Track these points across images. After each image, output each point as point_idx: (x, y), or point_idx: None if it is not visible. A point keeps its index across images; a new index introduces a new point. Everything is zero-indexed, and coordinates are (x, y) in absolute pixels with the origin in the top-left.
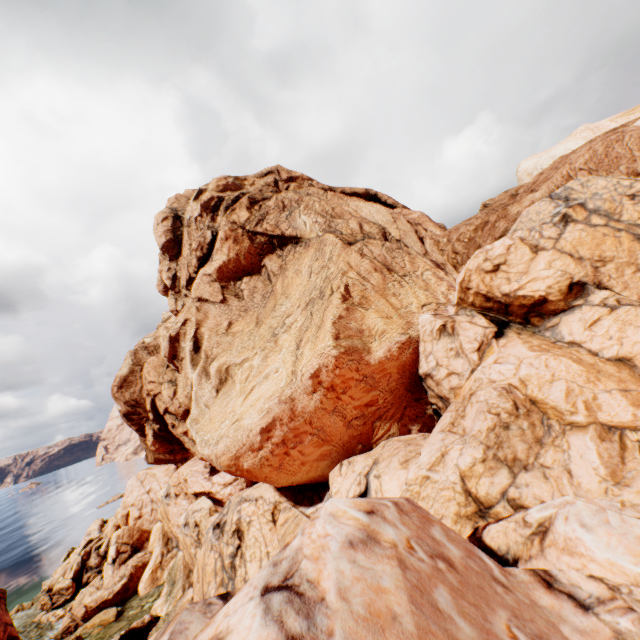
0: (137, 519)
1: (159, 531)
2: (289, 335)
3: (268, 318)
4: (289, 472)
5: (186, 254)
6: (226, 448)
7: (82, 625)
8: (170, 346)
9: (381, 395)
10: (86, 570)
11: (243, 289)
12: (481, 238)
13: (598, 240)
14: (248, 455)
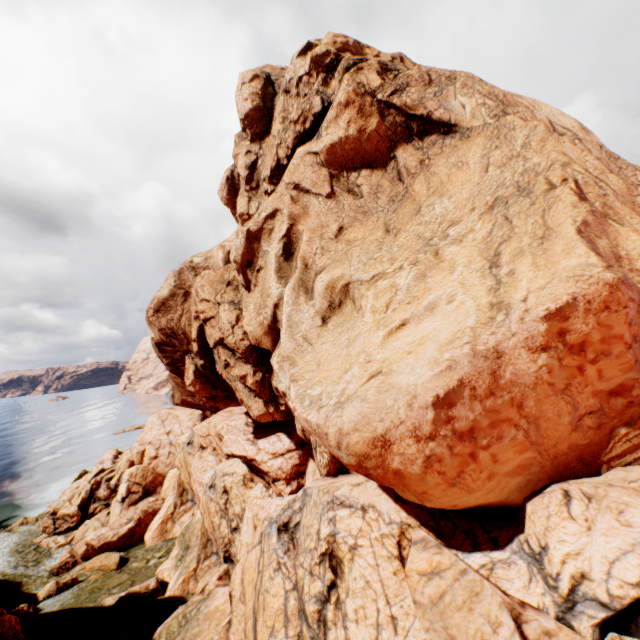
0: (152, 459)
1: (174, 478)
2: (462, 248)
3: (410, 224)
4: (466, 489)
5: (277, 131)
6: (363, 421)
7: (81, 563)
8: (245, 246)
9: (639, 381)
10: (94, 500)
11: (360, 185)
12: None
13: None
14: (406, 444)
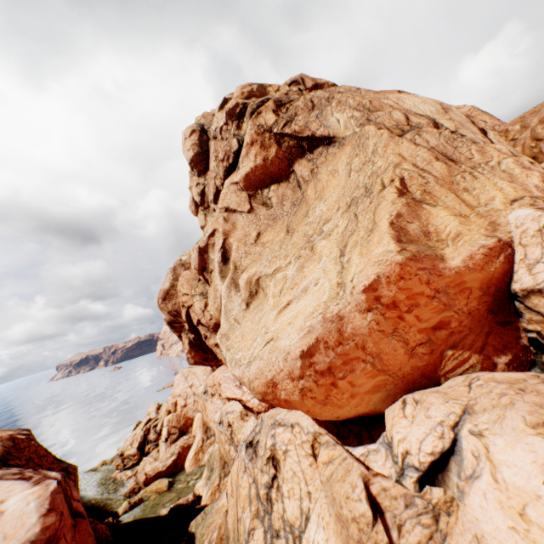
0: (183, 407)
1: (200, 420)
2: (328, 242)
3: (300, 225)
4: (335, 406)
5: (213, 167)
6: (260, 372)
7: (143, 488)
8: (199, 258)
9: (455, 317)
10: (147, 442)
11: (271, 197)
12: None
13: None
14: (286, 383)
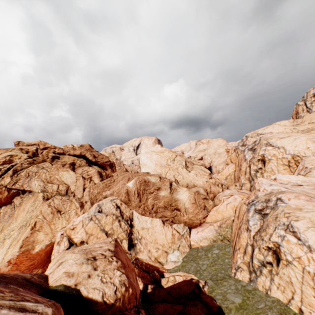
0: None
1: None
2: (9, 240)
3: (6, 229)
4: None
5: None
6: None
7: None
8: None
9: (37, 261)
10: None
11: (1, 212)
12: (98, 196)
13: (93, 228)
14: None
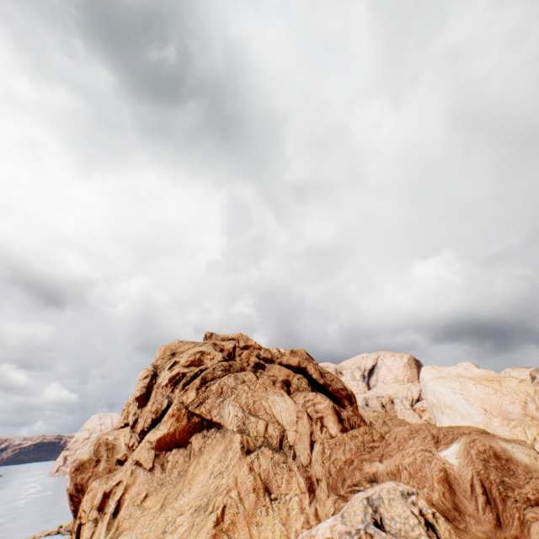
0: None
1: None
2: (172, 538)
3: (170, 505)
4: None
5: (148, 408)
6: None
7: None
8: (102, 499)
9: None
10: None
11: (169, 460)
12: (347, 472)
13: None
14: None
